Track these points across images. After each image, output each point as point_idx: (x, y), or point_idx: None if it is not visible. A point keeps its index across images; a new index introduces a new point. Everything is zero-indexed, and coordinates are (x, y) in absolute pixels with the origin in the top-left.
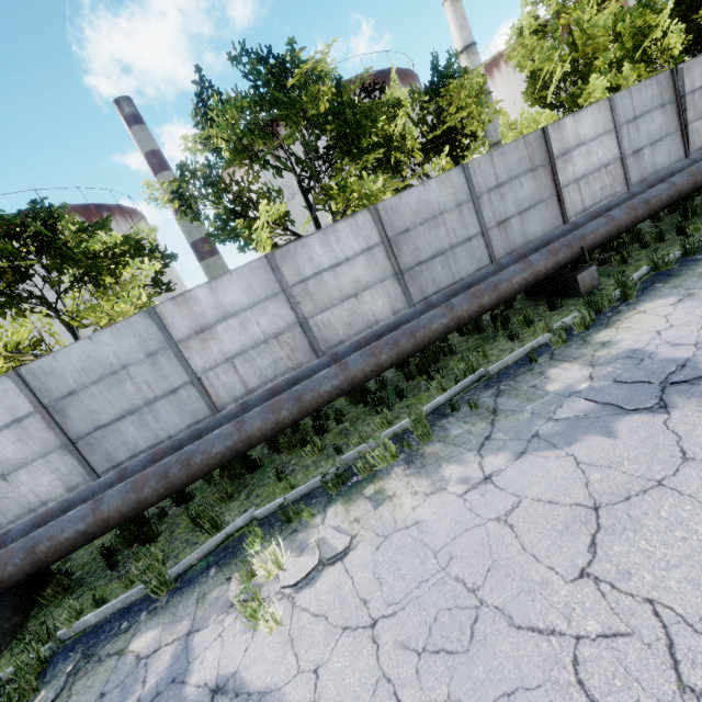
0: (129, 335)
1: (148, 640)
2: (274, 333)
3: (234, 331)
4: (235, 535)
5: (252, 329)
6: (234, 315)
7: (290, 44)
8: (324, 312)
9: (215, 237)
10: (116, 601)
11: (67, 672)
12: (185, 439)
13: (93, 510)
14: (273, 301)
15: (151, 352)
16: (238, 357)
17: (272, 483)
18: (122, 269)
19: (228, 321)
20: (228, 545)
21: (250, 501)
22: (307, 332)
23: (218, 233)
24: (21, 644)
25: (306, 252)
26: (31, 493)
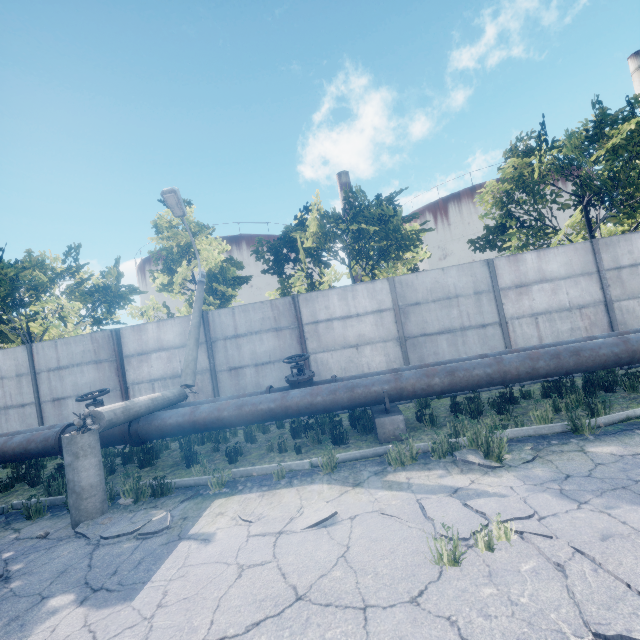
0: (468, 274)
1: (611, 449)
2: (579, 305)
3: (545, 294)
4: (634, 420)
5: (561, 296)
6: (549, 281)
7: (633, 98)
8: (630, 299)
9: (472, 244)
10: (530, 427)
11: (528, 449)
12: (537, 348)
13: (497, 362)
14: (586, 278)
15: (478, 291)
16: (542, 315)
17: (635, 403)
18: (413, 248)
19: (543, 285)
20: (635, 423)
21: (619, 408)
22: (610, 313)
23: (477, 241)
24: (472, 421)
25: (627, 246)
26: (366, 364)
